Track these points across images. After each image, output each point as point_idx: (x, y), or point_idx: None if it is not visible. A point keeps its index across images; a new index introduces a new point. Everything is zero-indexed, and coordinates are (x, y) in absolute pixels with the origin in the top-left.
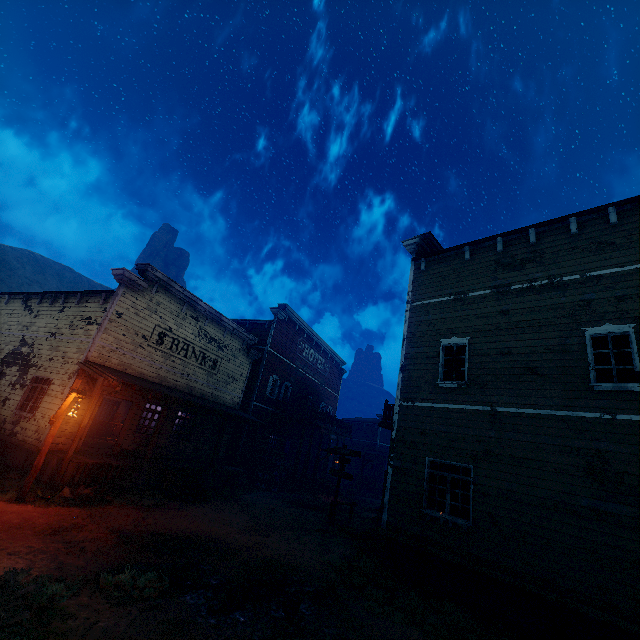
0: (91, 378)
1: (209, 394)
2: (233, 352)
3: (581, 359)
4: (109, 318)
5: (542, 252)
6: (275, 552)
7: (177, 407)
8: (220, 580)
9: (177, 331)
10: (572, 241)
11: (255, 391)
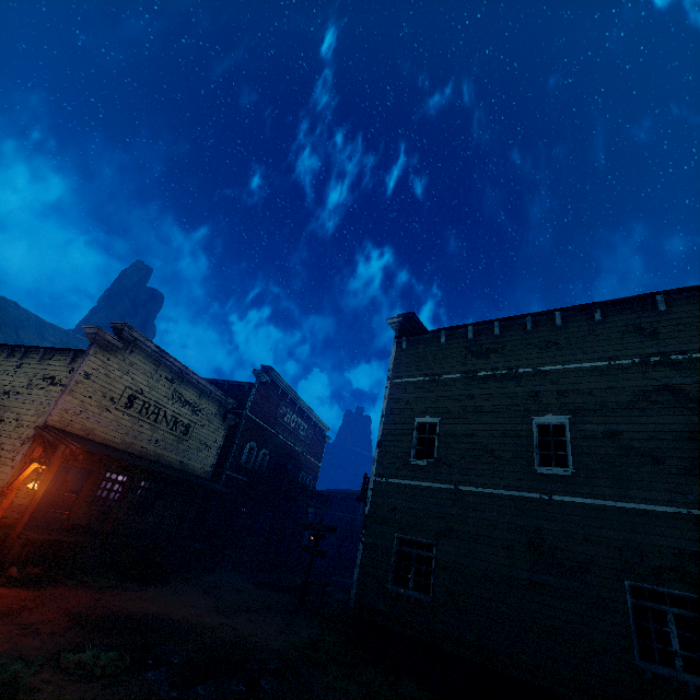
0: (50, 445)
1: (178, 462)
2: (208, 416)
3: (529, 444)
4: (76, 379)
5: (504, 344)
6: (239, 633)
7: (141, 476)
8: (182, 659)
9: (149, 393)
10: (528, 337)
11: (229, 459)
